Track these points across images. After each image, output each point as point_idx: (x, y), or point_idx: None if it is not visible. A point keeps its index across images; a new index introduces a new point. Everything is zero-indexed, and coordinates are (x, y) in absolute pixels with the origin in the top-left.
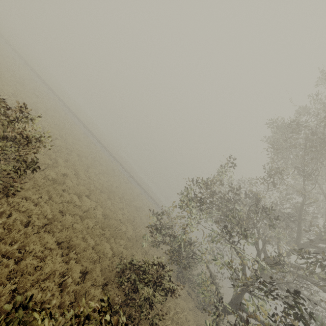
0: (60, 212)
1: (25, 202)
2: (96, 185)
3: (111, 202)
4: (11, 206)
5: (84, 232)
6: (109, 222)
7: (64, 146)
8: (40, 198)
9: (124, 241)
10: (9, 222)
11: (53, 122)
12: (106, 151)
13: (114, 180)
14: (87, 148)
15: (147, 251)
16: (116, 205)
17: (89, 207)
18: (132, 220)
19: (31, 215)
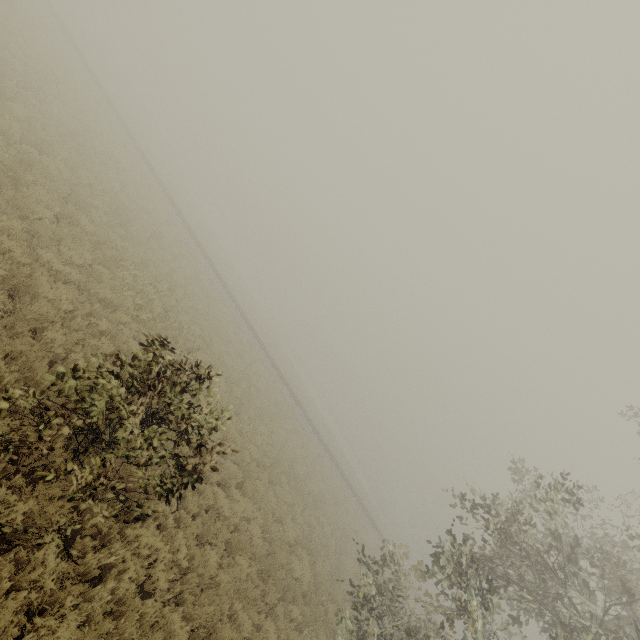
0: (193, 533)
1: (146, 524)
2: (251, 450)
3: (274, 490)
4: (125, 541)
5: (232, 590)
6: (272, 551)
7: (207, 362)
8: (168, 507)
9: (299, 610)
10: (120, 593)
11: (194, 308)
12: (267, 357)
13: (277, 426)
14: (238, 356)
15: (336, 629)
16: (282, 498)
17: (241, 515)
18: (308, 535)
19: (151, 554)
